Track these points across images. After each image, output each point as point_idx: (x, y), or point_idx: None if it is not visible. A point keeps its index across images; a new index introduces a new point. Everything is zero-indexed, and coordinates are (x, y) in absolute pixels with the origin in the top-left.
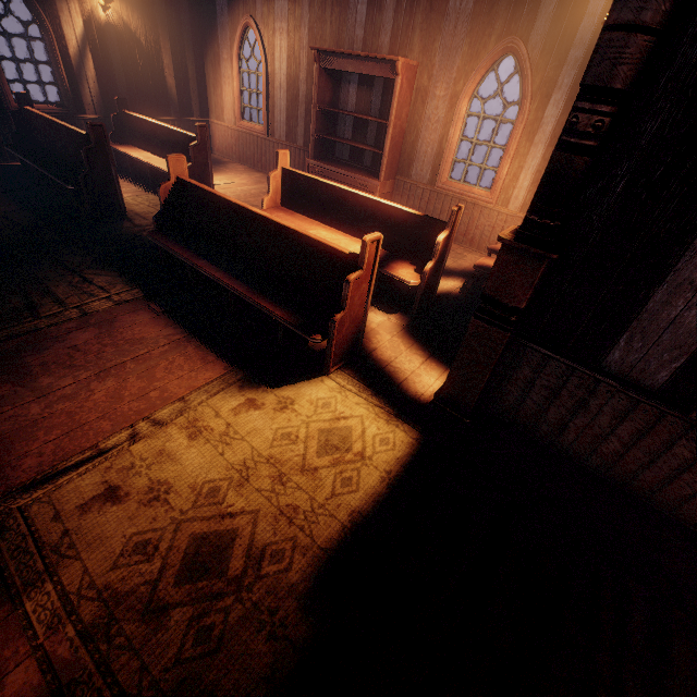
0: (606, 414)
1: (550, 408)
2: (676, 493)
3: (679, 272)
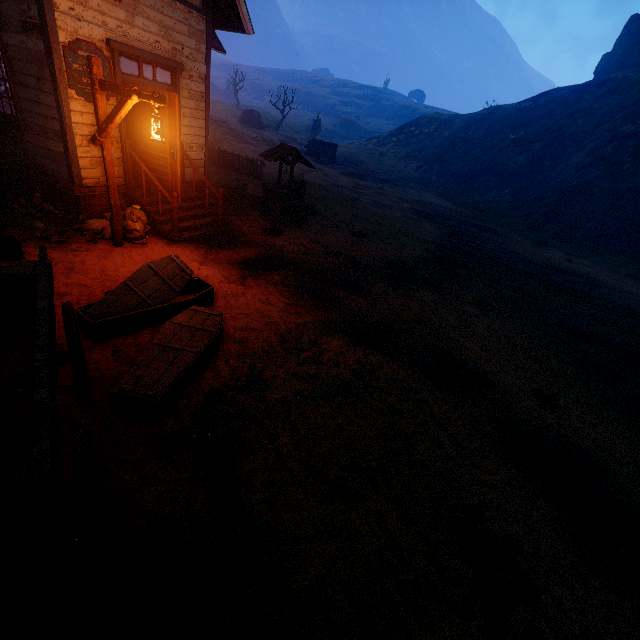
0: None
1: None
2: None
3: None
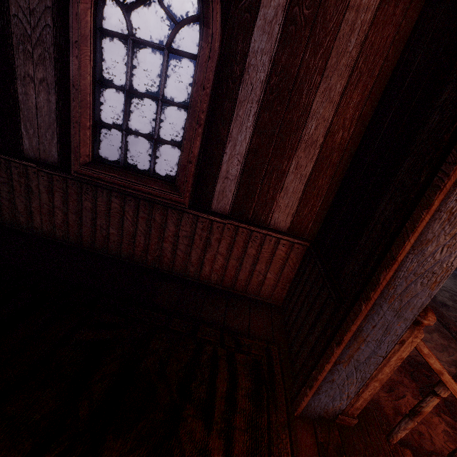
0: (44, 192)
1: (16, 201)
2: (102, 237)
3: (19, 68)
